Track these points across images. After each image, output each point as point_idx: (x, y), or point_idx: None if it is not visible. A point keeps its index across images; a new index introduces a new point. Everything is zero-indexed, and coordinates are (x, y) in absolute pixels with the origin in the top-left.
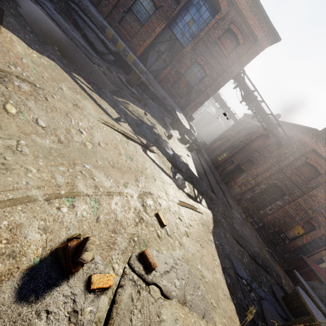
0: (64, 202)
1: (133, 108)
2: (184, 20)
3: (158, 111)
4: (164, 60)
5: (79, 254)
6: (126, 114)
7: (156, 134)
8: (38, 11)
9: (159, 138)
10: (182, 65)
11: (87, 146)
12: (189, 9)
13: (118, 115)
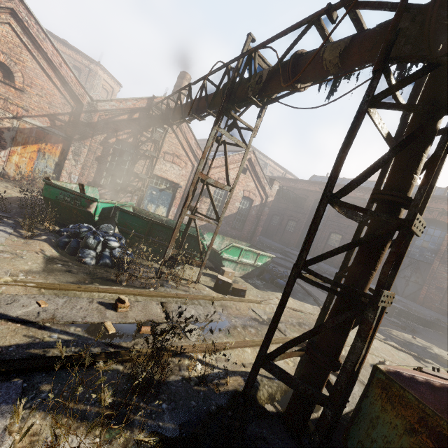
0: (373, 355)
1: (397, 333)
2: (415, 245)
3: (437, 336)
4: (415, 282)
5: (383, 362)
6: (390, 337)
7: (432, 353)
8: (316, 291)
9: (436, 356)
10: (439, 280)
11: (372, 346)
12: (416, 236)
13: (384, 337)
